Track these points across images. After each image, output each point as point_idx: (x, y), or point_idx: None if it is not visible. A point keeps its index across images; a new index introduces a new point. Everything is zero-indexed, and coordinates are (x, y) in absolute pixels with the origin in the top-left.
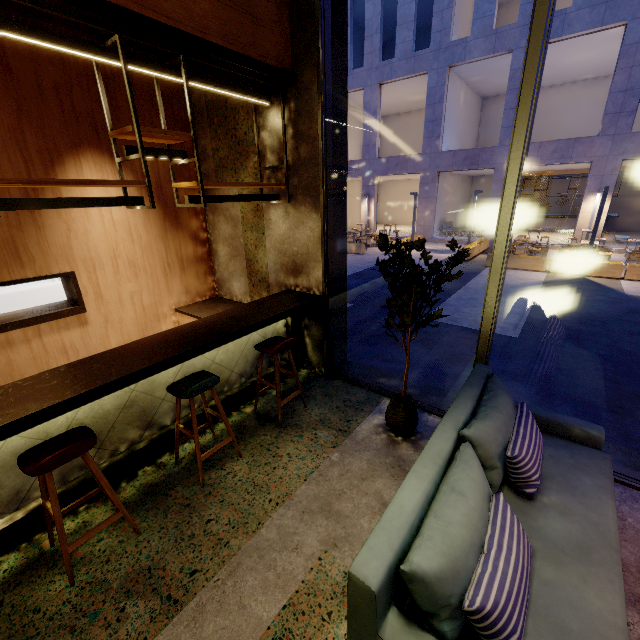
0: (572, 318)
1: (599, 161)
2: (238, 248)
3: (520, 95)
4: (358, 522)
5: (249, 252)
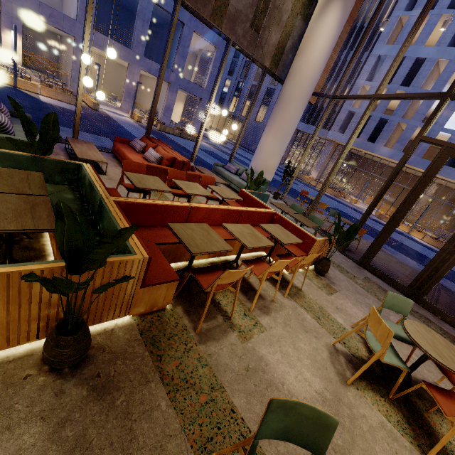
0: None
1: (7, 3)
2: None
3: None
4: None
5: None
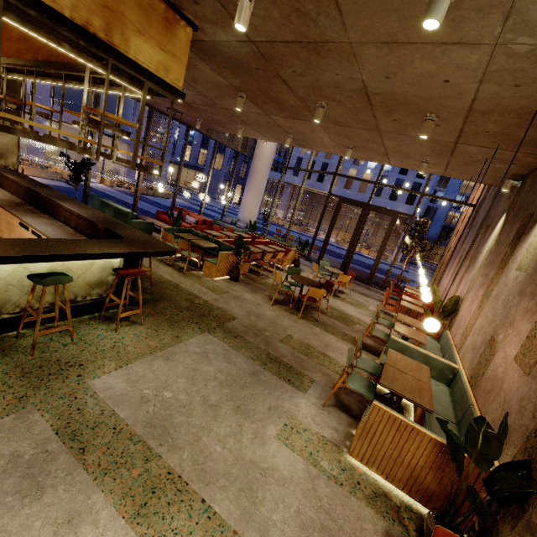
0: None
1: None
2: None
3: None
4: None
5: None
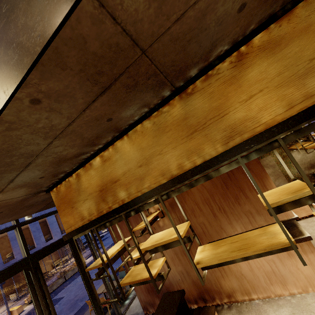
0: None
1: None
2: (278, 174)
3: None
4: None
5: (285, 172)
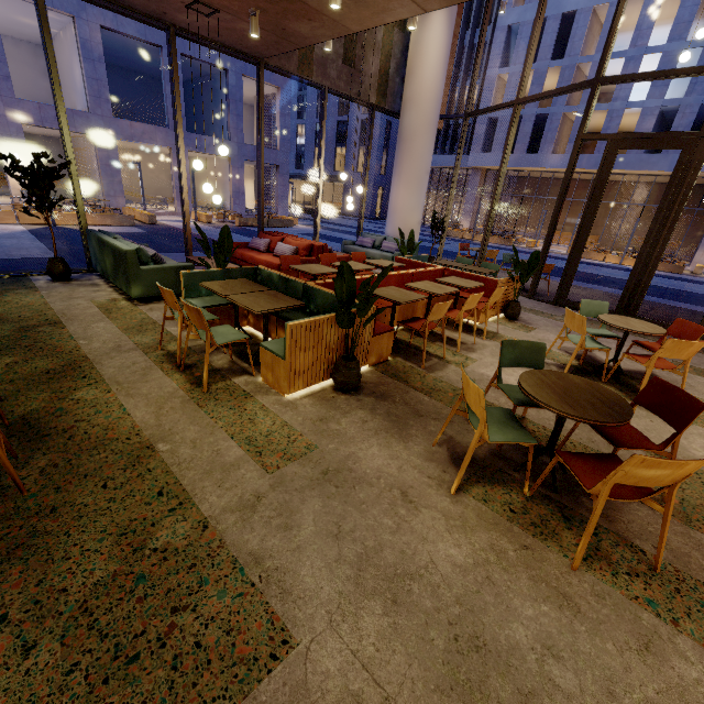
0: (79, 245)
1: None
2: None
3: (55, 87)
4: (92, 295)
5: None
